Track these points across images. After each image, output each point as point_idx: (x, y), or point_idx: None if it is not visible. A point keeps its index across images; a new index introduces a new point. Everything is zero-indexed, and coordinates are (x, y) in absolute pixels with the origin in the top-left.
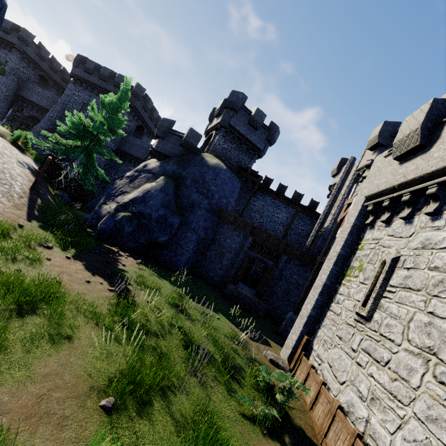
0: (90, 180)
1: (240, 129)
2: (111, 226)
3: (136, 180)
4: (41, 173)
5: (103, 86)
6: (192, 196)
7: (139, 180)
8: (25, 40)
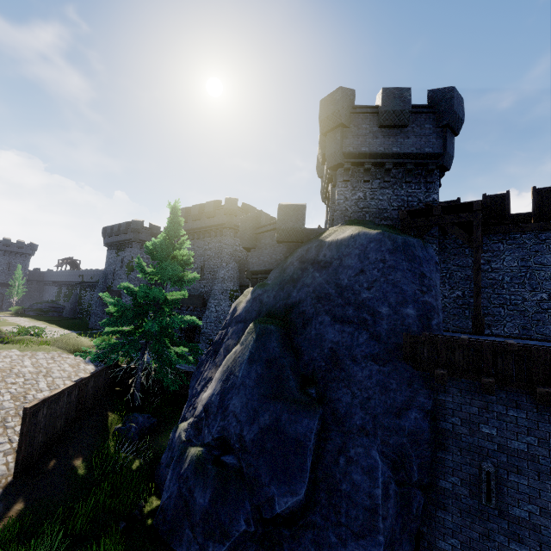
0: (168, 375)
1: (370, 149)
2: (175, 493)
3: (221, 346)
4: (21, 441)
5: (199, 226)
6: (326, 337)
7: (225, 344)
8: (137, 229)
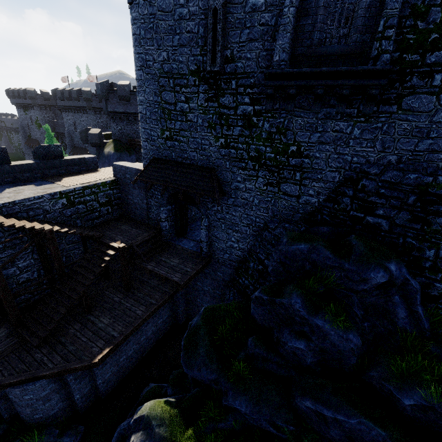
0: None
1: (118, 110)
2: None
3: None
4: None
5: (72, 105)
6: None
7: None
8: (32, 97)
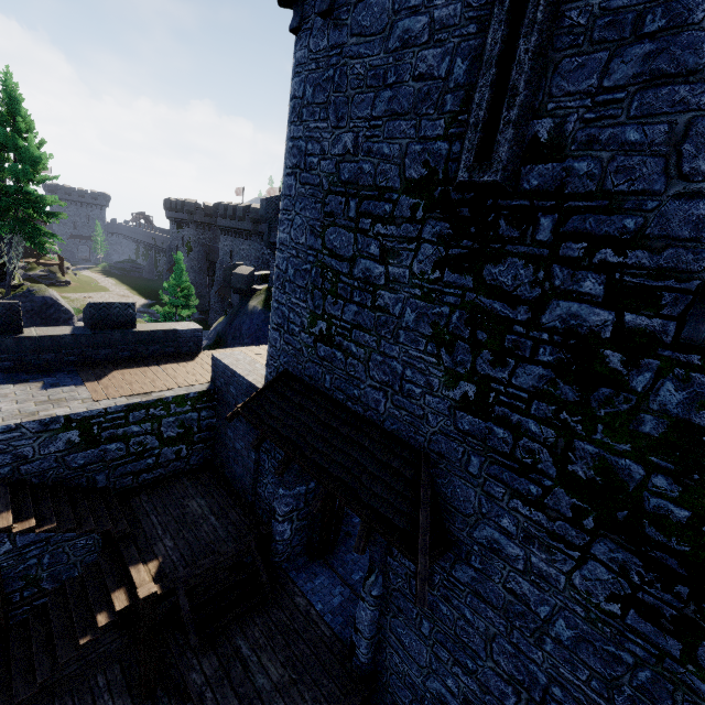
0: None
1: None
2: None
3: None
4: None
5: (235, 226)
6: None
7: None
8: (191, 211)
